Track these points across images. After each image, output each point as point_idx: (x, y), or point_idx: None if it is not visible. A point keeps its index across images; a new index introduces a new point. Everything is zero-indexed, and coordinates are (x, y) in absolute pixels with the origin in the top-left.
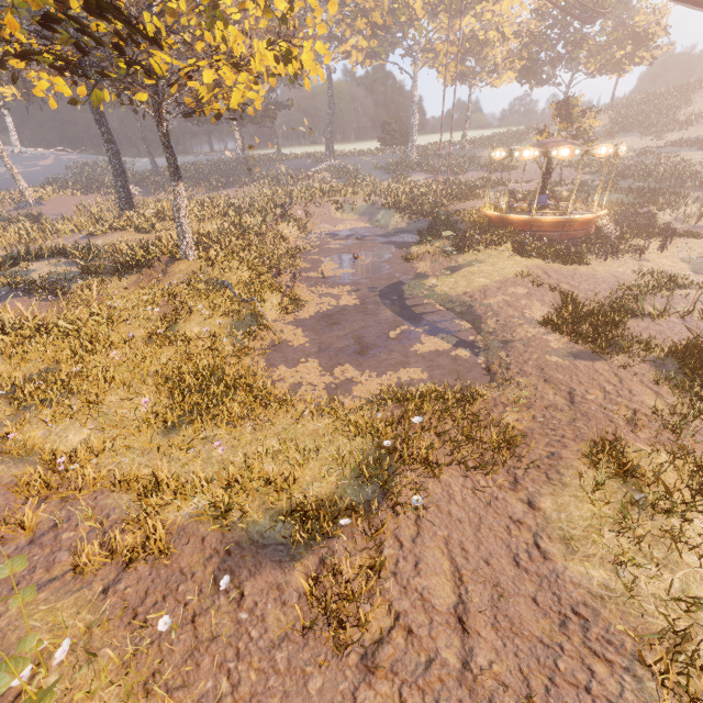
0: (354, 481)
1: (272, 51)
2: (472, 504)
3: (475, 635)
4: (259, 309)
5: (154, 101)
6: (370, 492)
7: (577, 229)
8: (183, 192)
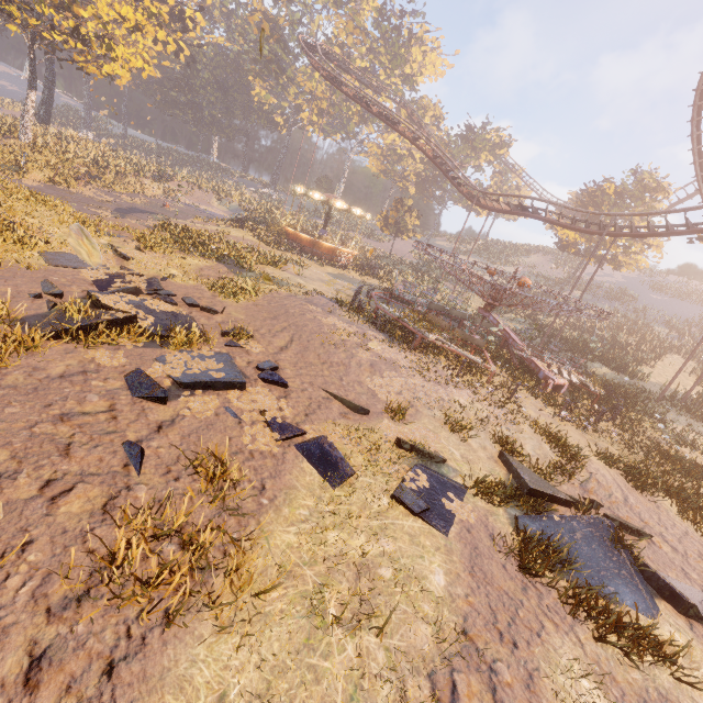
0: None
1: (100, 40)
2: None
3: None
4: (21, 163)
5: (30, 38)
6: None
7: (324, 252)
8: (34, 98)
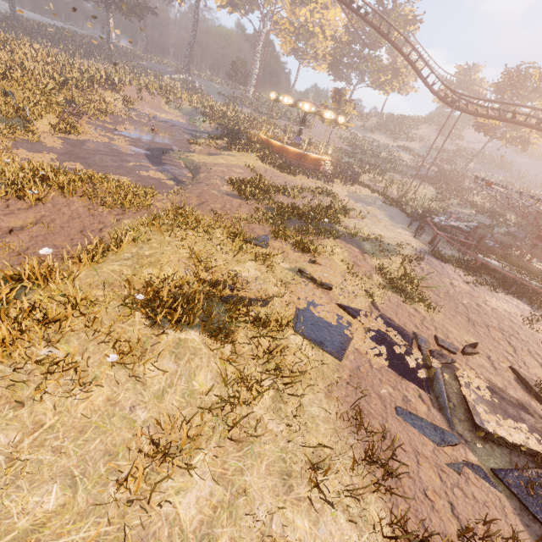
0: (3, 183)
1: None
2: (81, 212)
3: (14, 236)
4: (27, 114)
5: None
6: (10, 189)
7: (309, 163)
8: None
